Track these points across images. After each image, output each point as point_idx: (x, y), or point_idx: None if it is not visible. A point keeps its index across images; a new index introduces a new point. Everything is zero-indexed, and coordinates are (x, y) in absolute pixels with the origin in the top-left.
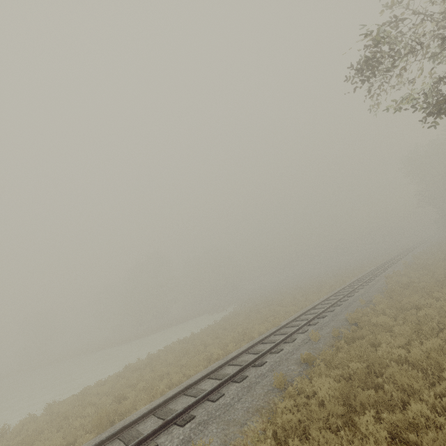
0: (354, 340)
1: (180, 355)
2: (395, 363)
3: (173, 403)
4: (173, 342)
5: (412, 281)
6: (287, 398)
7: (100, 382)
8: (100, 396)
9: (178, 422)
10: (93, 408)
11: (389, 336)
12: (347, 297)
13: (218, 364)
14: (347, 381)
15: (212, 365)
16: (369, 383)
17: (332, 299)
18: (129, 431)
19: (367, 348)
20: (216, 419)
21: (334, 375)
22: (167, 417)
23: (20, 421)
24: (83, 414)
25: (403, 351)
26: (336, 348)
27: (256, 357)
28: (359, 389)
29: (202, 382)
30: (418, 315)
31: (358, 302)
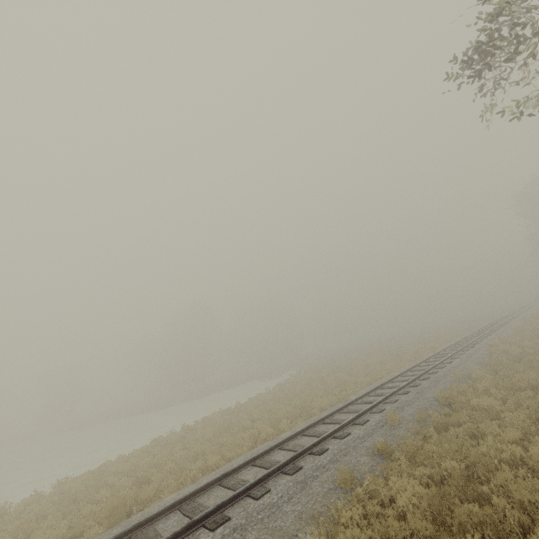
0: (446, 427)
1: (221, 430)
2: (507, 465)
3: (204, 495)
4: (214, 412)
5: (525, 352)
6: (354, 503)
7: (122, 458)
8: (120, 475)
9: (207, 524)
10: (108, 490)
11: (497, 426)
12: (437, 368)
13: (266, 446)
14: (437, 485)
15: (259, 447)
16: (470, 492)
17: (417, 370)
18: (145, 530)
19: (465, 440)
20: (257, 524)
21: (419, 475)
22: (195, 515)
23: (23, 500)
24: (96, 498)
25: (518, 449)
26: (423, 436)
27: (314, 441)
28: (456, 499)
29: (243, 470)
30: (537, 399)
31: (452, 376)
